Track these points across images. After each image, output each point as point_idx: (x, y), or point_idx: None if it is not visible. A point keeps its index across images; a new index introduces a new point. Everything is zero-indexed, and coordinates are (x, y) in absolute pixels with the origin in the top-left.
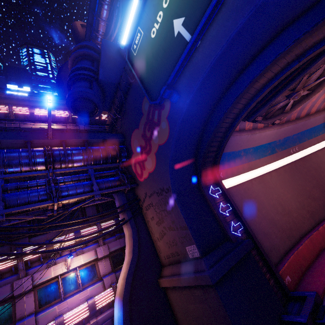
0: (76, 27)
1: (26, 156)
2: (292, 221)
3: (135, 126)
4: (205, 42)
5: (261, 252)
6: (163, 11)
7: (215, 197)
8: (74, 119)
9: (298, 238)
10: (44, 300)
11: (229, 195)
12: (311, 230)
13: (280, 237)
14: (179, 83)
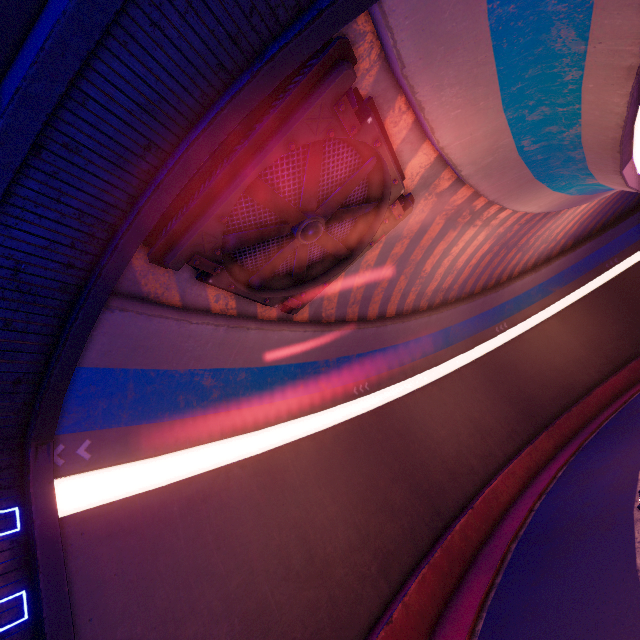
0: None
1: None
2: (327, 601)
3: None
4: None
5: None
6: None
7: None
8: None
9: None
10: None
11: (51, 542)
12: (378, 620)
13: None
14: None
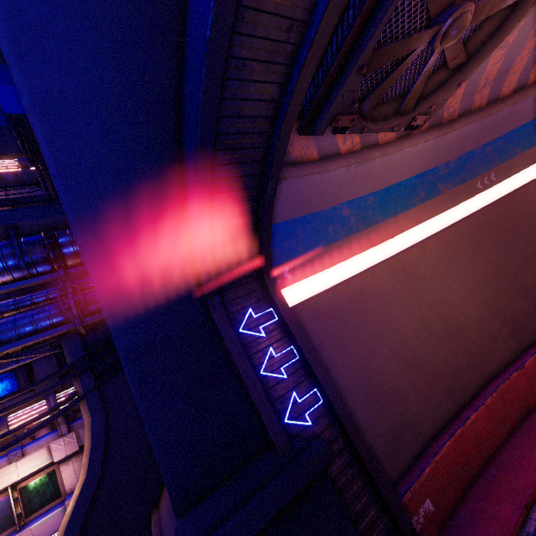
0: None
1: None
2: (463, 352)
3: None
4: None
5: (360, 458)
6: None
7: (256, 336)
8: (4, 177)
9: (474, 389)
10: None
11: (295, 324)
12: (508, 365)
13: (428, 395)
14: None
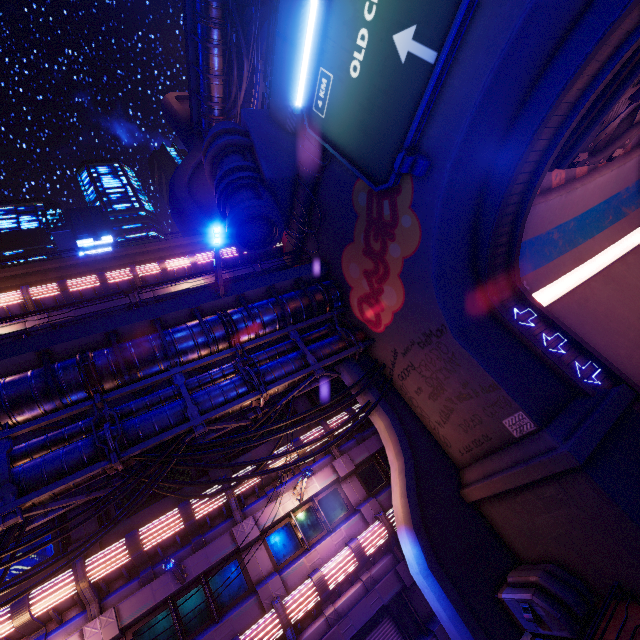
0: (171, 105)
1: (200, 332)
2: None
3: (346, 239)
4: (464, 54)
5: None
6: (367, 28)
7: (528, 326)
8: (226, 261)
9: None
10: (280, 553)
11: (554, 317)
12: None
13: None
14: (423, 139)
